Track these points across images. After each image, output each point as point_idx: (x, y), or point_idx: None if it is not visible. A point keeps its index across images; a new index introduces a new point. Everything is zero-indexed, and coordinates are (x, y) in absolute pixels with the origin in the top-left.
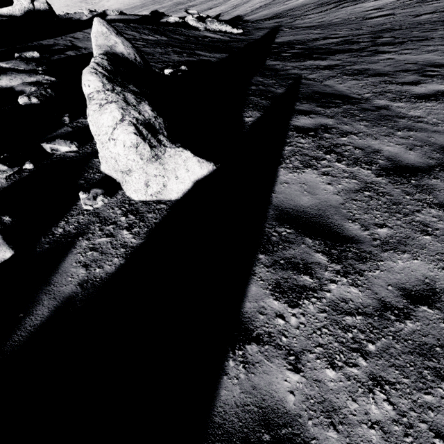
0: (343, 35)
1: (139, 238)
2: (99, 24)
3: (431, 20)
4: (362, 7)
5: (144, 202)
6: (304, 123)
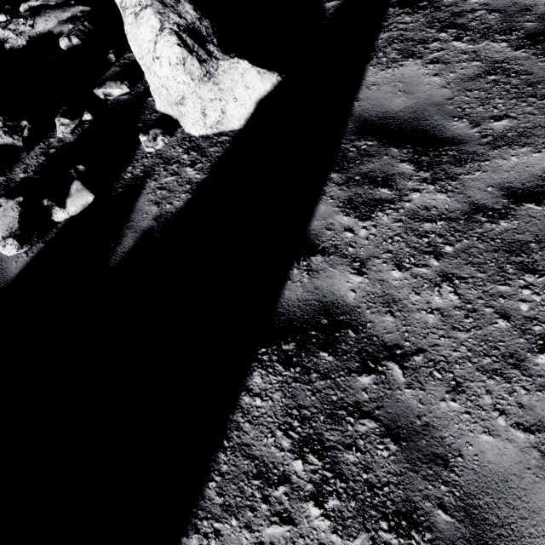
0: None
1: (203, 174)
2: None
3: None
4: None
5: (205, 136)
6: None
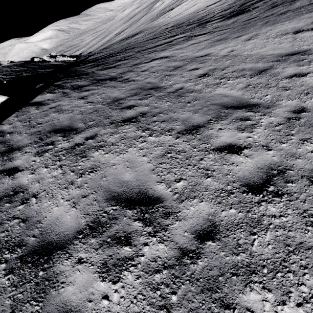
0: (112, 52)
1: None
2: None
3: (144, 40)
4: (133, 39)
5: None
6: (59, 83)
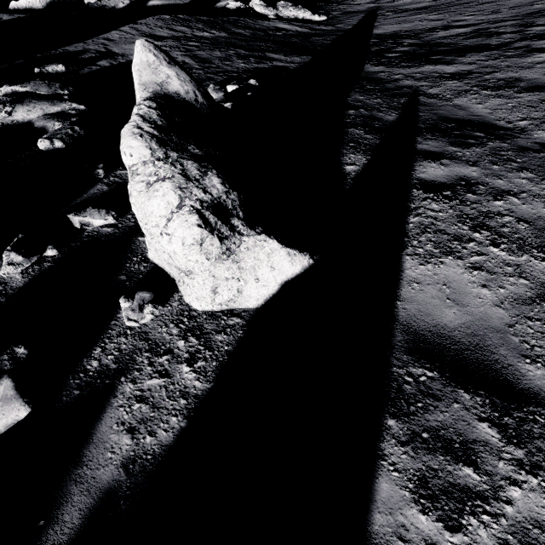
0: (474, 22)
1: (206, 381)
2: (143, 50)
3: None
4: None
5: (210, 313)
6: (434, 175)
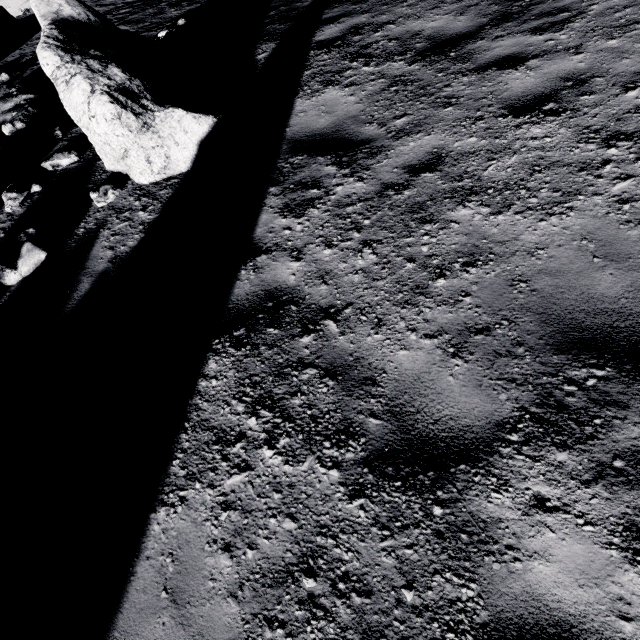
0: None
1: (155, 214)
2: None
3: None
4: None
5: (155, 183)
6: (330, 34)
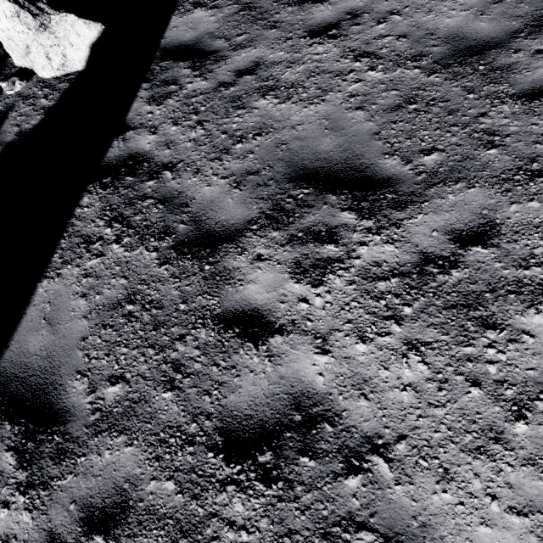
0: None
1: (54, 101)
2: None
3: None
4: None
5: (55, 78)
6: None
